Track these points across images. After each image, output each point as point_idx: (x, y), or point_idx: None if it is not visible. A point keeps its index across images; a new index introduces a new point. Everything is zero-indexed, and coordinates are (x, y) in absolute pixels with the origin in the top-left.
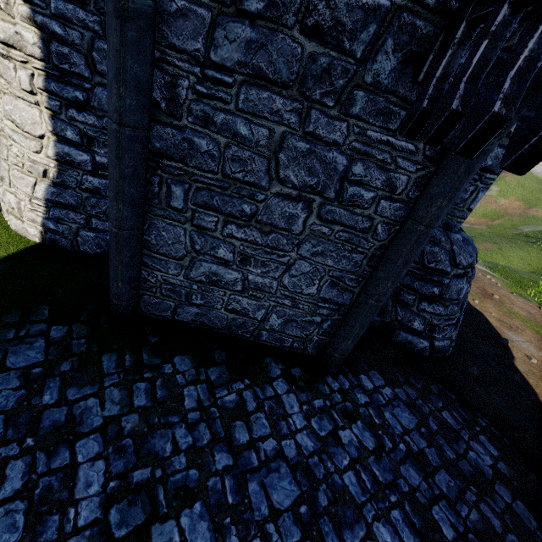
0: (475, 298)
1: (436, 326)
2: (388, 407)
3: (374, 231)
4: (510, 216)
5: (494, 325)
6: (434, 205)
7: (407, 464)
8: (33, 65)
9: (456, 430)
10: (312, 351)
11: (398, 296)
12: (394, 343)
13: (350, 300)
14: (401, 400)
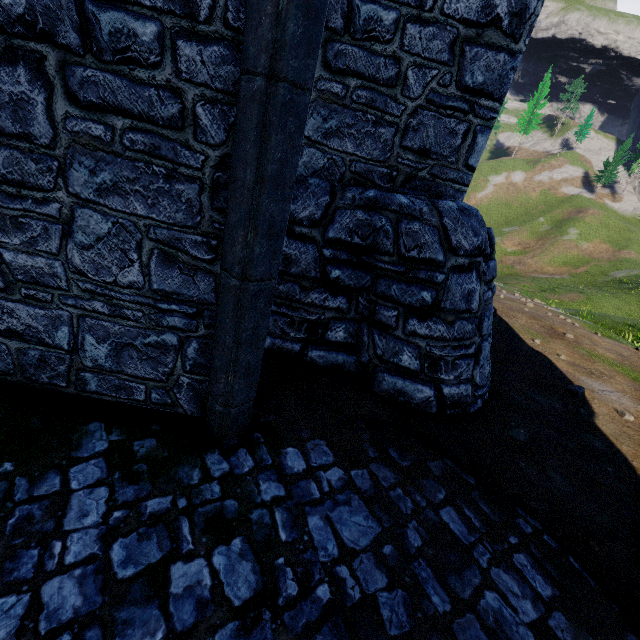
0: (536, 338)
1: (440, 360)
2: (322, 506)
3: (195, 123)
4: (597, 261)
5: (563, 370)
6: (263, 17)
7: (321, 637)
8: None
9: (465, 546)
10: (191, 408)
11: (374, 316)
12: (376, 395)
13: (214, 292)
14: (359, 490)
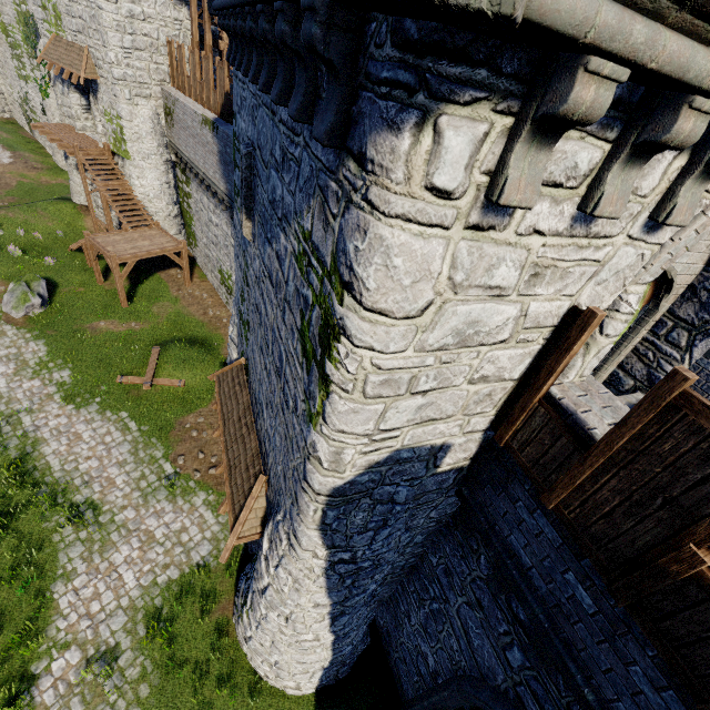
0: None
1: None
2: None
3: None
4: None
5: None
6: None
7: None
8: (326, 644)
9: None
10: None
11: None
12: None
13: None
14: None
